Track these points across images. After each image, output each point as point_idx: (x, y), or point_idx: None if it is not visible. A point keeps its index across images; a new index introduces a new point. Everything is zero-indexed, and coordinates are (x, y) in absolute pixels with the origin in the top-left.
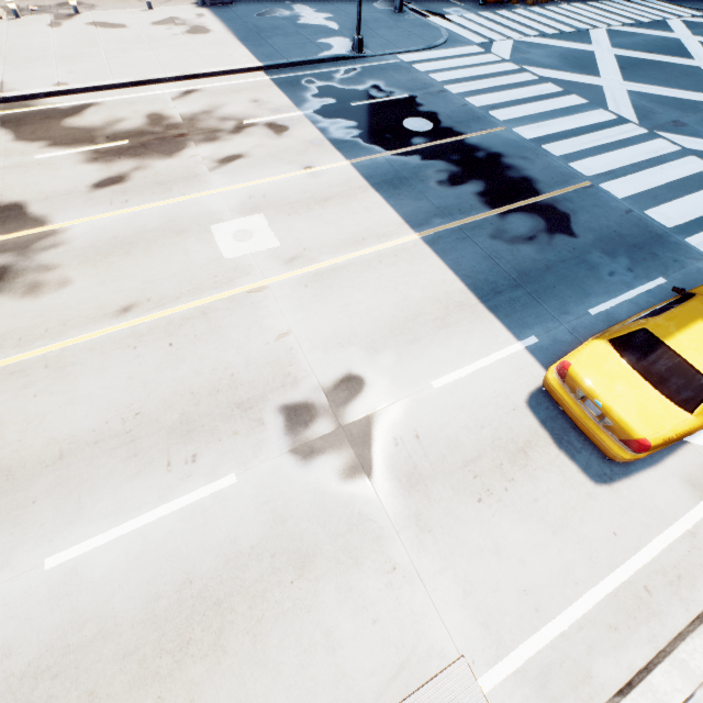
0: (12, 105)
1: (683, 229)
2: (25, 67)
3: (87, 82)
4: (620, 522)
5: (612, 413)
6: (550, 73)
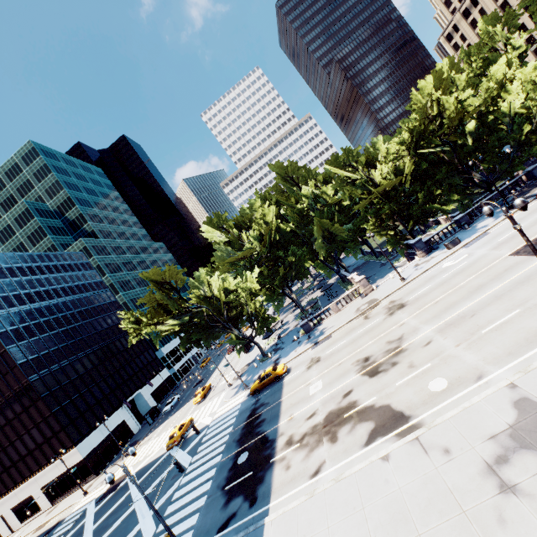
0: (409, 432)
1: (234, 417)
2: (427, 486)
3: (370, 465)
4: (291, 364)
5: (283, 364)
6: (148, 533)
